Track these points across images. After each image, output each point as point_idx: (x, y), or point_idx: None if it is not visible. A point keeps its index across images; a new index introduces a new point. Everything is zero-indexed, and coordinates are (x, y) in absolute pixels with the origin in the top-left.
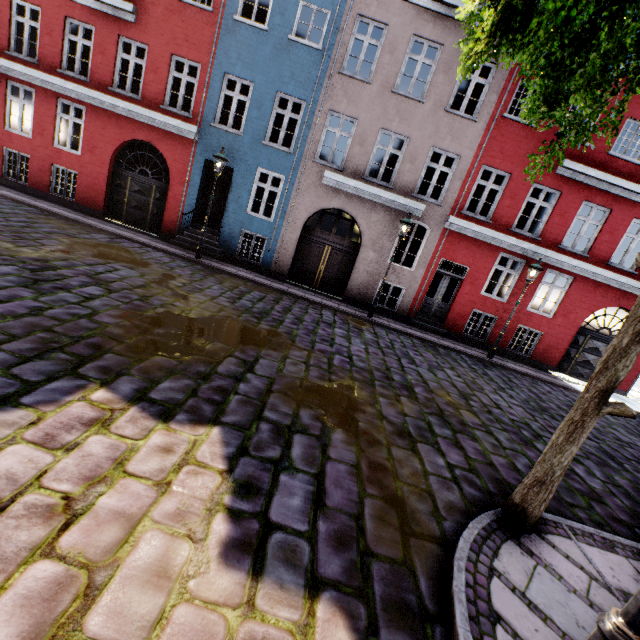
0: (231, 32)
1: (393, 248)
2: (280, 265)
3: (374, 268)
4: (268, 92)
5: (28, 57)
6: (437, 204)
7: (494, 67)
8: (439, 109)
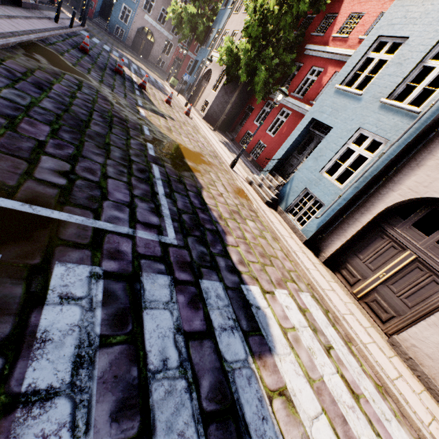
0: None
1: (163, 48)
2: (129, 42)
3: (158, 53)
4: None
5: None
6: (176, 38)
7: None
8: None
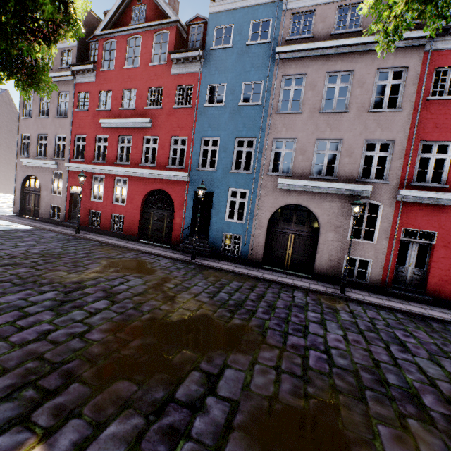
0: (203, 114)
1: (350, 226)
2: (255, 255)
3: (336, 246)
4: (229, 140)
5: (102, 161)
6: (383, 182)
7: (404, 69)
8: (363, 112)
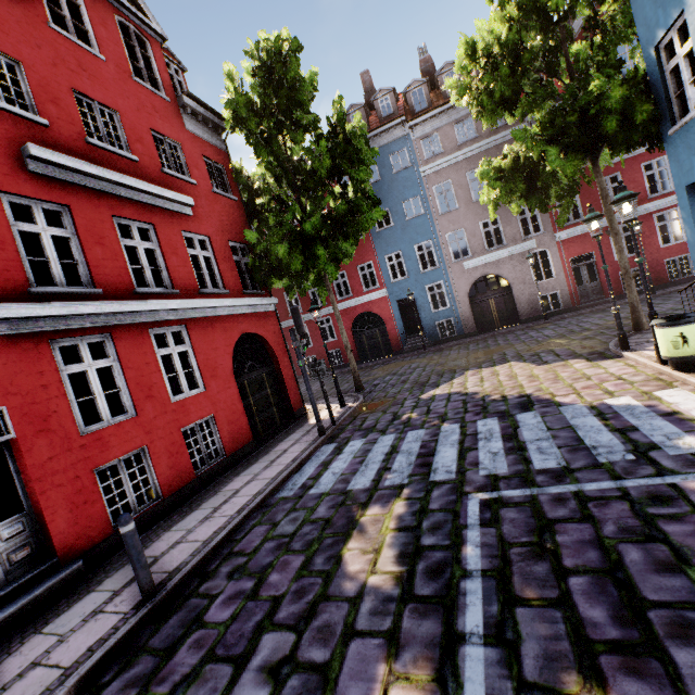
0: (378, 238)
1: (532, 274)
2: (469, 328)
3: (528, 293)
4: (409, 249)
5: None
6: (541, 234)
7: None
8: None
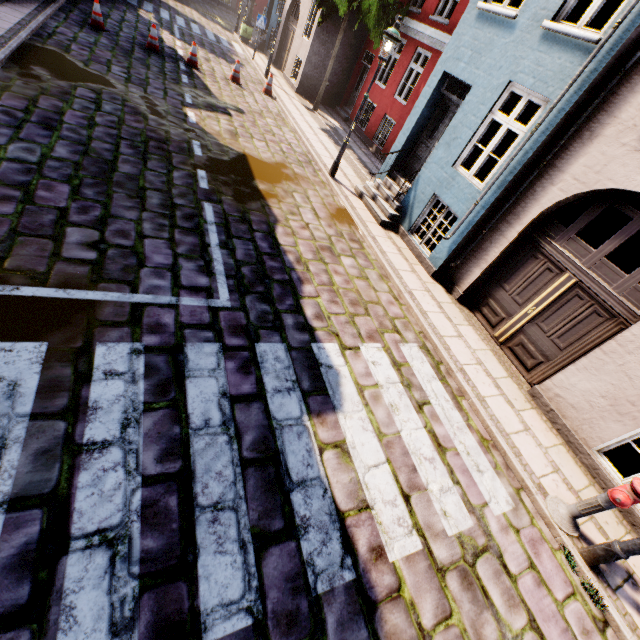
0: None
1: None
2: None
3: None
4: None
5: None
6: None
7: None
8: None
